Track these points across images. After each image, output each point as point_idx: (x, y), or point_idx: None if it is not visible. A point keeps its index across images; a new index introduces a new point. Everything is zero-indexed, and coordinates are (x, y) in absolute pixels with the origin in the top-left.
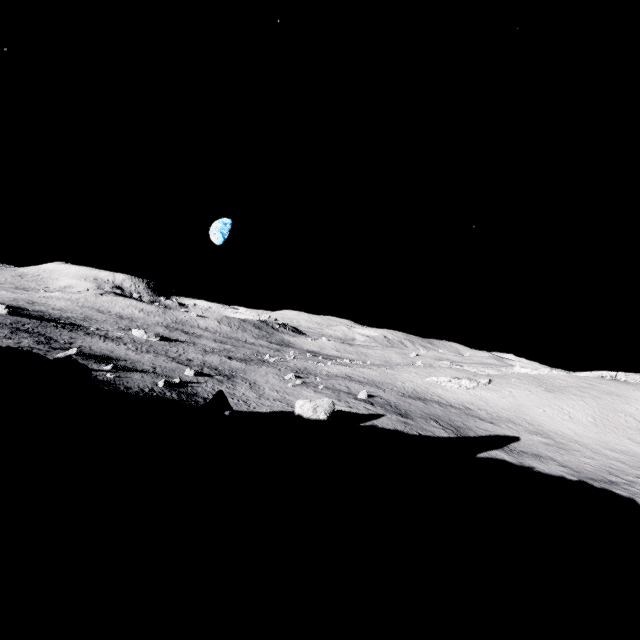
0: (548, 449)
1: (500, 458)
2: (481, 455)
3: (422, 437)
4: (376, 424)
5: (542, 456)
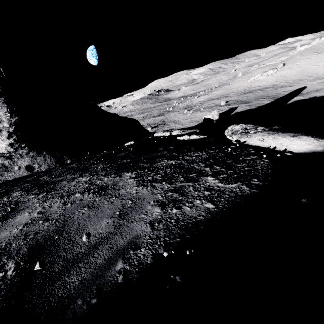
0: (322, 84)
1: (298, 99)
2: (289, 102)
3: (259, 107)
4: (237, 111)
5: (320, 89)
